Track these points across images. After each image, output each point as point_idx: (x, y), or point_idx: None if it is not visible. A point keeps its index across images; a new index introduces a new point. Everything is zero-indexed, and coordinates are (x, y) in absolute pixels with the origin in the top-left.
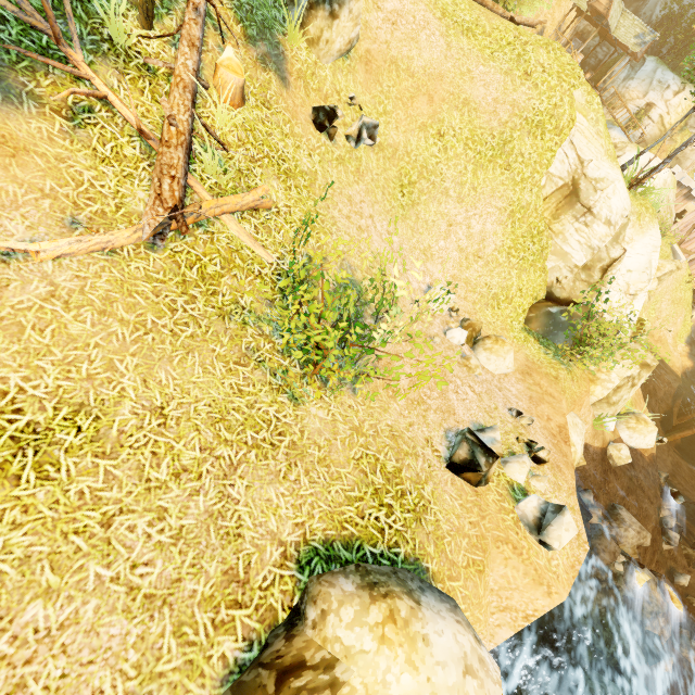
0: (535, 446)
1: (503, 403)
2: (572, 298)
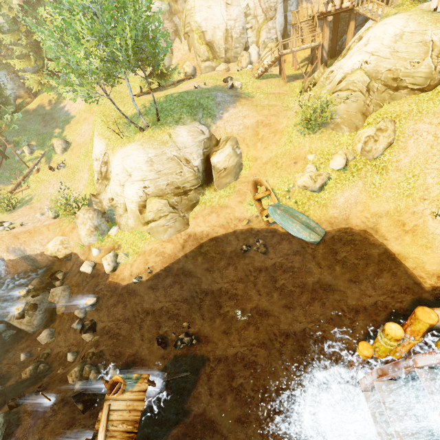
0: (15, 229)
1: (29, 222)
2: (99, 193)
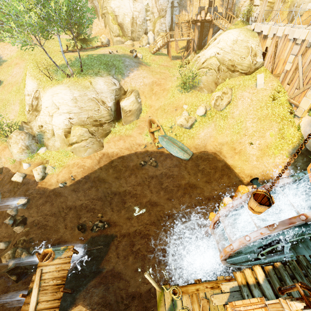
0: None
1: None
2: (29, 121)
